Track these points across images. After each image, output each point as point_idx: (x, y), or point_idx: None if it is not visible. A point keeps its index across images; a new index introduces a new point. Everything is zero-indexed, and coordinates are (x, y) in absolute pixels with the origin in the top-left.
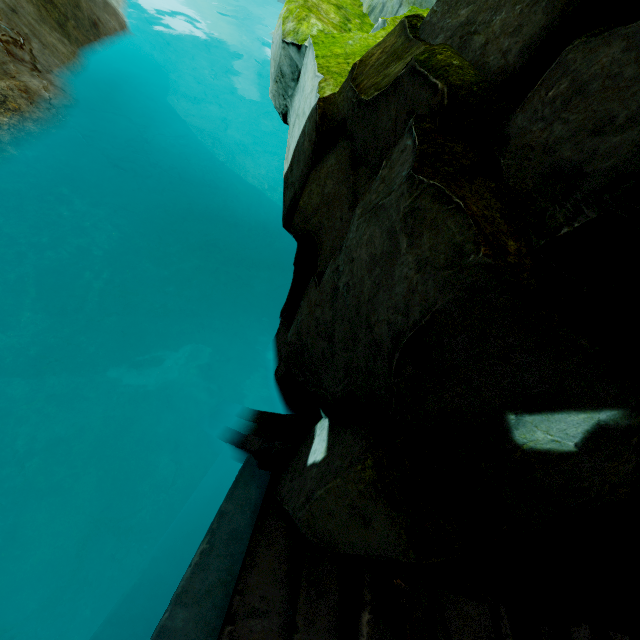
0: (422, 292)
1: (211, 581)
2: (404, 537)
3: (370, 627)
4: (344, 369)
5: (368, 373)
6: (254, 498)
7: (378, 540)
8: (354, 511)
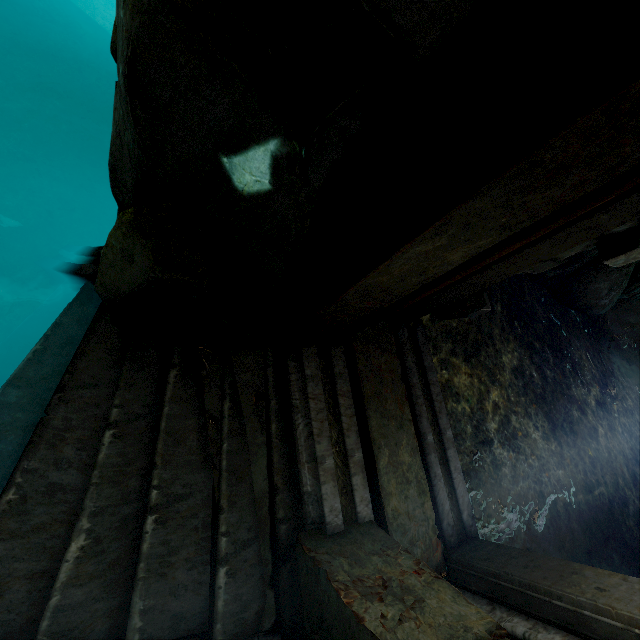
0: (125, 24)
1: (46, 372)
2: (151, 257)
3: (177, 379)
4: (128, 156)
5: (133, 143)
6: (92, 315)
7: (140, 270)
8: (124, 254)
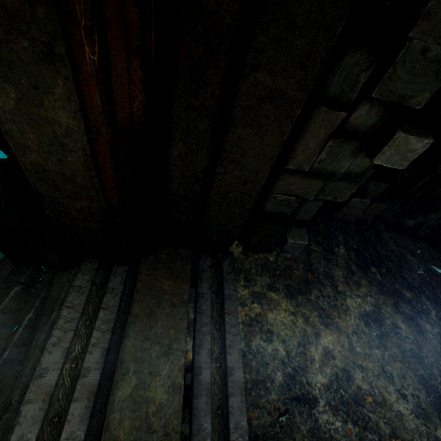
0: None
1: None
2: None
3: (16, 294)
4: None
5: None
6: None
7: None
8: None
